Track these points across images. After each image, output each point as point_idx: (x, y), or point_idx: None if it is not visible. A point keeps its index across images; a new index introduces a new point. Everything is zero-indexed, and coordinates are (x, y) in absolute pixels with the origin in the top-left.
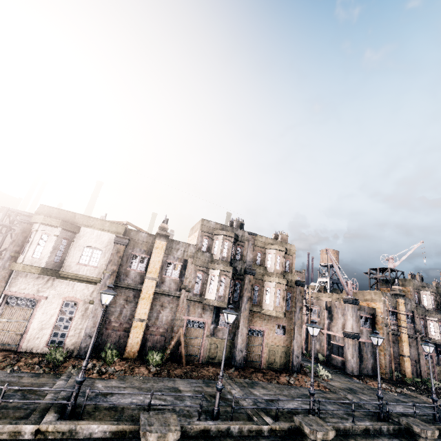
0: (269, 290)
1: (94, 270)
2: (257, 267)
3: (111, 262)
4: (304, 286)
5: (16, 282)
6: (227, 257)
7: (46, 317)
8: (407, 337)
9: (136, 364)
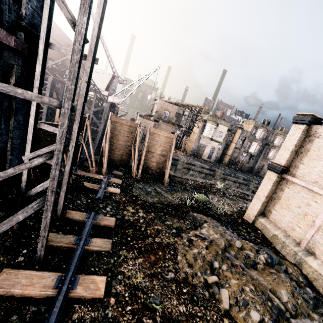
0: (272, 152)
1: (220, 139)
2: (270, 143)
3: (226, 137)
4: None
5: (201, 140)
6: (261, 138)
7: (207, 151)
8: None
9: (228, 167)
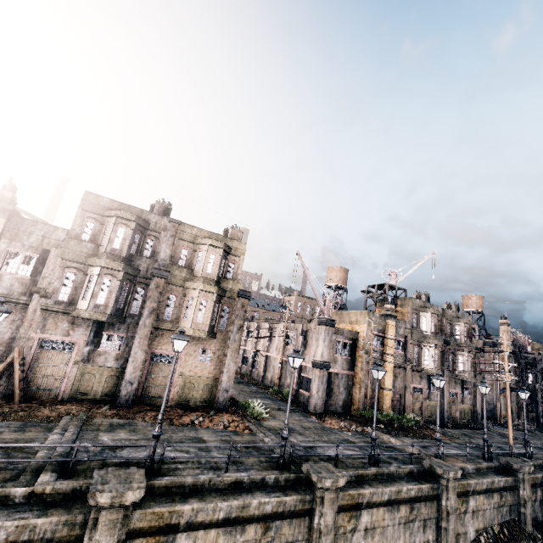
0: (191, 301)
1: None
2: (177, 269)
3: None
4: (249, 298)
5: None
6: (121, 250)
7: None
8: (392, 366)
9: None
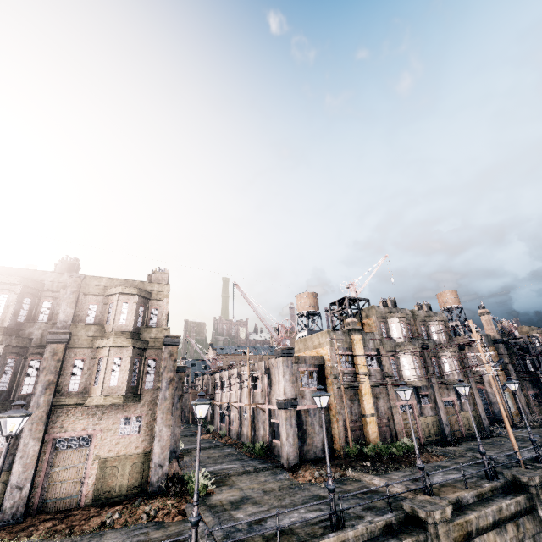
0: (102, 362)
1: None
2: (82, 328)
3: None
4: (178, 344)
5: None
6: (3, 320)
7: None
8: (369, 387)
9: None
